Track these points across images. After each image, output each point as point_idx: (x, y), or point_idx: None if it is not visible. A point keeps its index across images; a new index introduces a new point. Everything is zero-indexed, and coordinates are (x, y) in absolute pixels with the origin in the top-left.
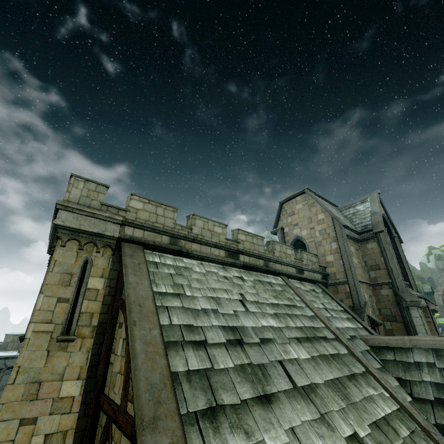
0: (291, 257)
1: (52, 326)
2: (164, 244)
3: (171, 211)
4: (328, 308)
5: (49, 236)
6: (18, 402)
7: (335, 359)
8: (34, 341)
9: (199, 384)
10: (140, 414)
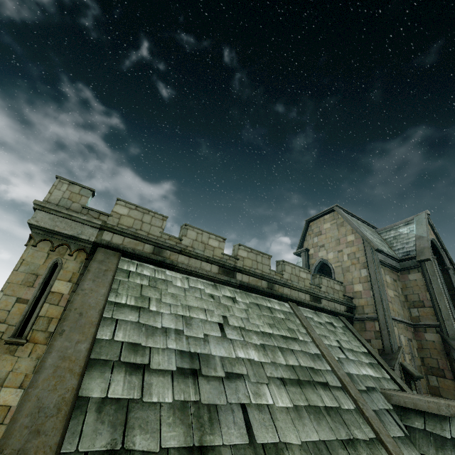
0: (304, 282)
1: (5, 326)
2: (145, 253)
3: (160, 219)
4: (344, 347)
5: None
6: None
7: (331, 414)
8: None
9: (111, 417)
10: (3, 443)
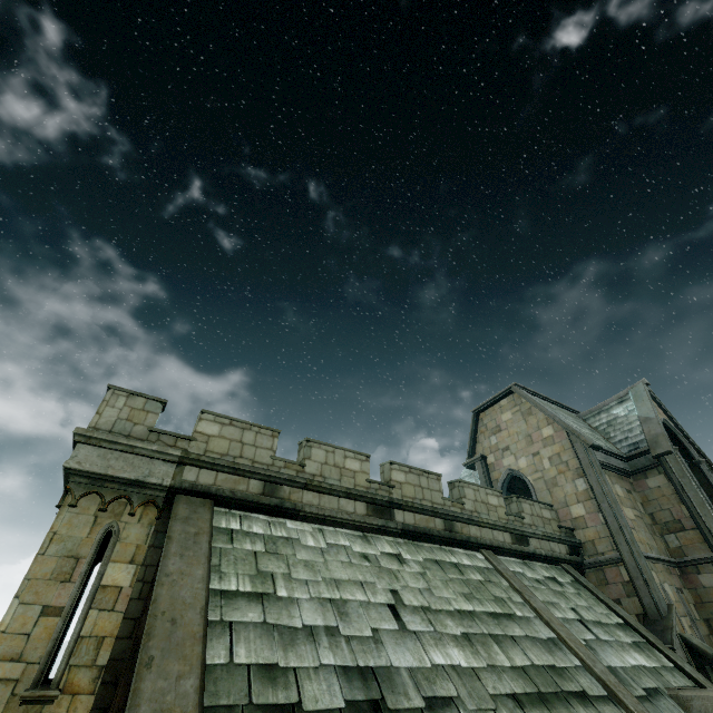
0: (497, 511)
1: (20, 667)
2: (251, 495)
3: (269, 435)
4: (587, 619)
5: None
6: None
7: None
8: None
9: None
10: None
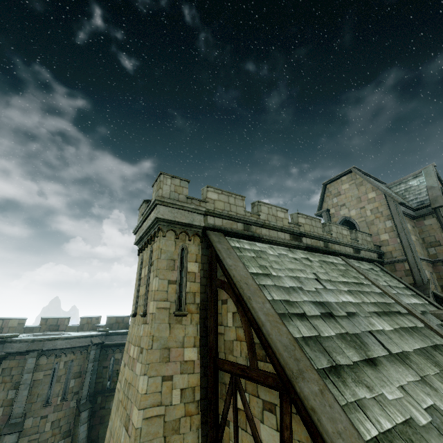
0: (347, 238)
1: (168, 303)
2: (239, 230)
3: (240, 199)
4: (391, 285)
5: (135, 229)
6: (158, 363)
7: (415, 331)
8: (158, 316)
9: (316, 348)
10: (288, 367)
